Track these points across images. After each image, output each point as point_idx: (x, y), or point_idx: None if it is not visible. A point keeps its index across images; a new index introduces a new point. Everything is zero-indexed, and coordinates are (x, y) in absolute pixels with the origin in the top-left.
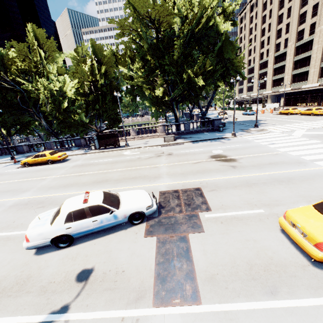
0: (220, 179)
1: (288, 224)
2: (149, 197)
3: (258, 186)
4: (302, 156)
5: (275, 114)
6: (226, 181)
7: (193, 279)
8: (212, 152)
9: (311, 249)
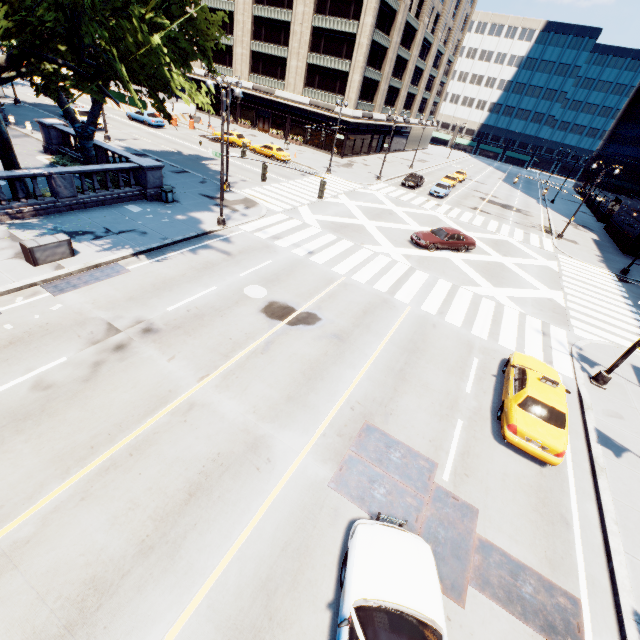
0: (363, 383)
1: (521, 440)
2: (406, 535)
3: (410, 374)
4: (374, 285)
5: (208, 139)
6: (373, 383)
7: (551, 585)
8: (249, 295)
9: (553, 459)
